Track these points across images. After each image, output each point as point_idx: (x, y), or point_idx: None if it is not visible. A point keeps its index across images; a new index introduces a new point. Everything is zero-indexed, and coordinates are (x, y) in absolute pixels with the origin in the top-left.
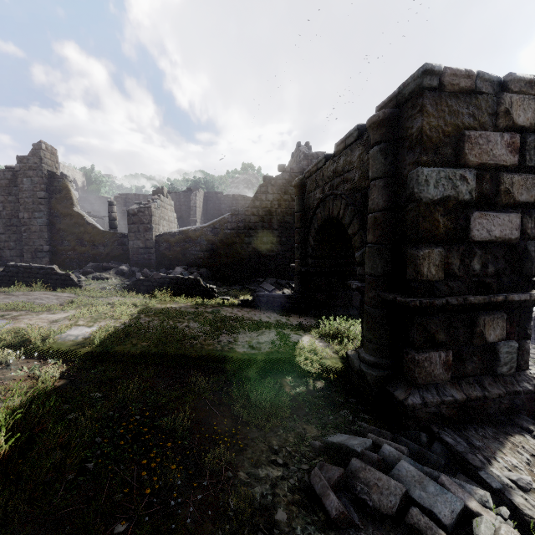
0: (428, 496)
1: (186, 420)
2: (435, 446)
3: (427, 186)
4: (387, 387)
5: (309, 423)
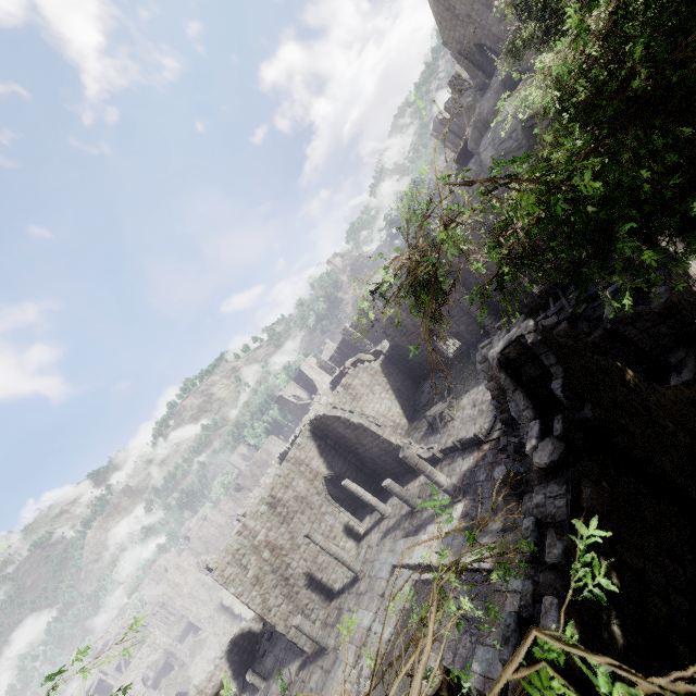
0: None
1: None
2: None
3: None
4: None
5: None
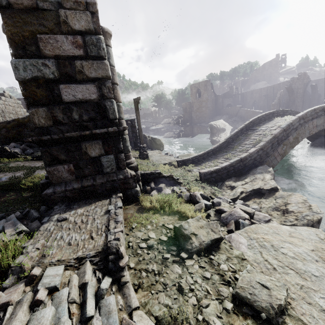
0: None
1: None
2: (49, 211)
3: (18, 71)
4: (47, 188)
5: None
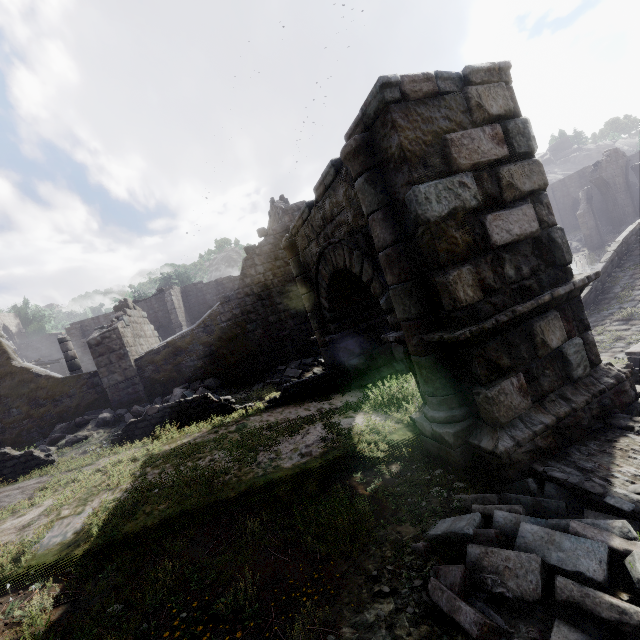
0: (567, 555)
1: (251, 589)
2: (547, 489)
3: (430, 204)
4: (470, 441)
5: (402, 522)
